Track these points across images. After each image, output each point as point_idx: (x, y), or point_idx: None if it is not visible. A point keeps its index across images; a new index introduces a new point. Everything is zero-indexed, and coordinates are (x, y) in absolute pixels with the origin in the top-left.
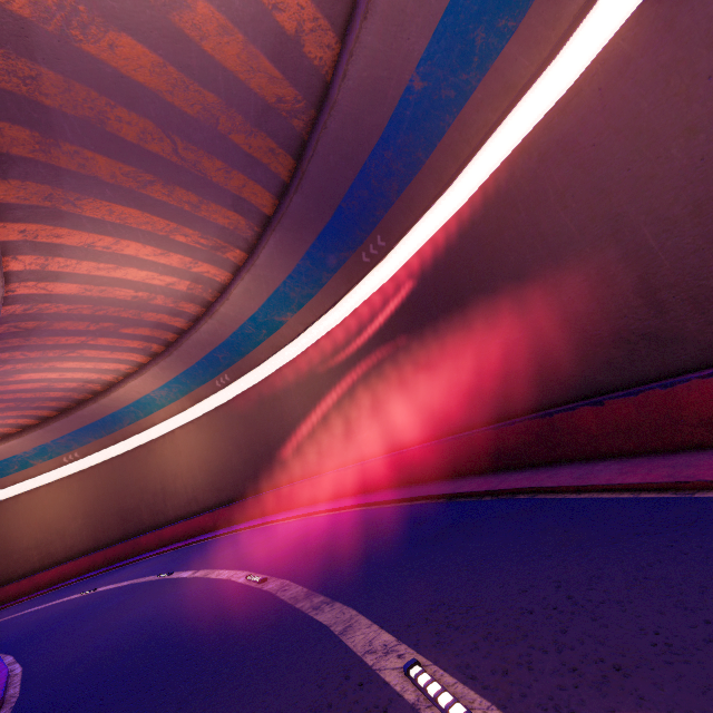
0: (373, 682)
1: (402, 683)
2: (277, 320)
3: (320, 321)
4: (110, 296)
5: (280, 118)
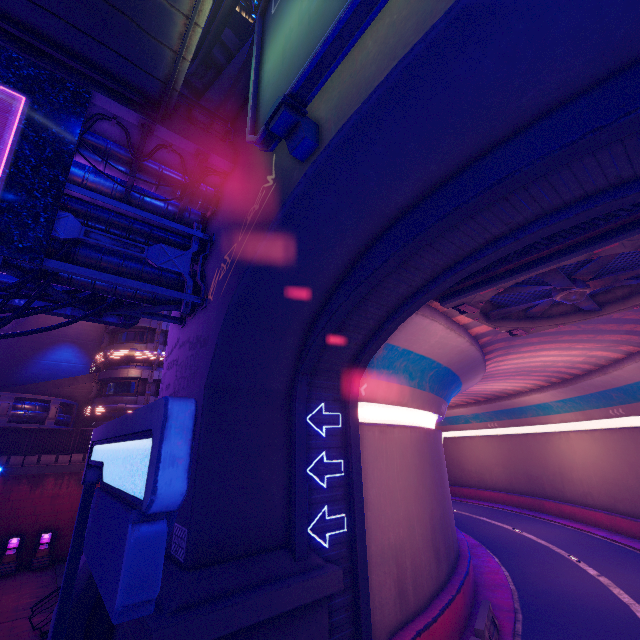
0: None
1: None
2: None
3: None
4: (527, 365)
5: None
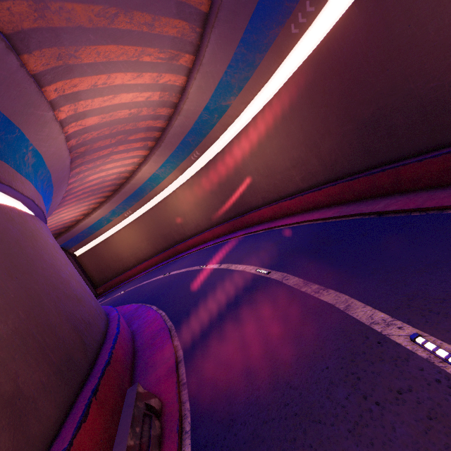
0: (388, 342)
1: (411, 345)
2: (224, 105)
3: (256, 98)
4: (116, 118)
5: None
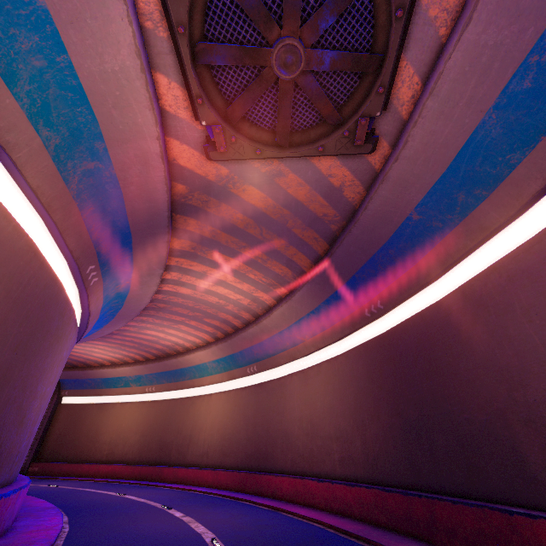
0: None
1: None
2: (298, 338)
3: (327, 347)
4: (205, 299)
5: (323, 223)
